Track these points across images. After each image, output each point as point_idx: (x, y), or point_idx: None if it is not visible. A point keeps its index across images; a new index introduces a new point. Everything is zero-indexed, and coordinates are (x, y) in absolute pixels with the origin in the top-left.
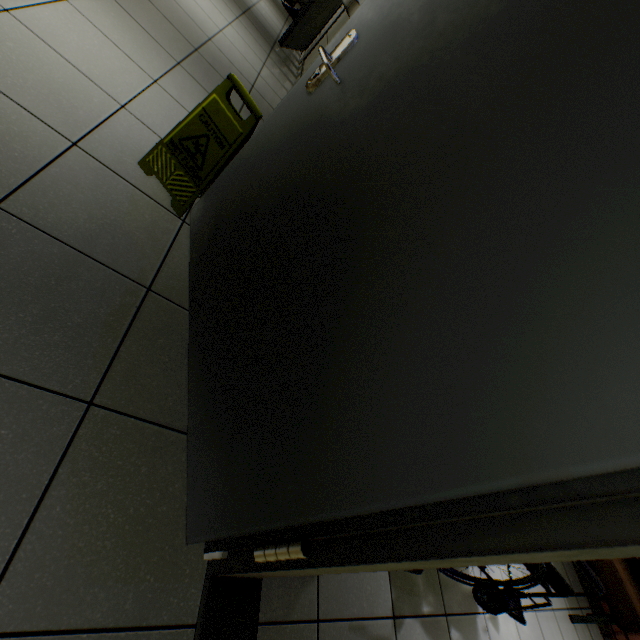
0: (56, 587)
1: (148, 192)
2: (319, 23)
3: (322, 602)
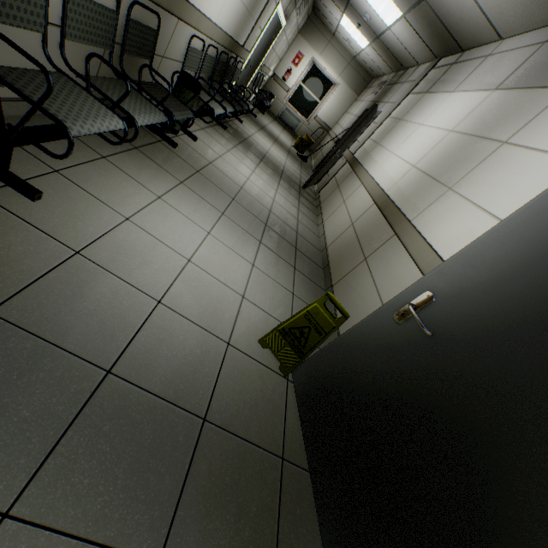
0: None
1: (266, 363)
2: (327, 168)
3: None
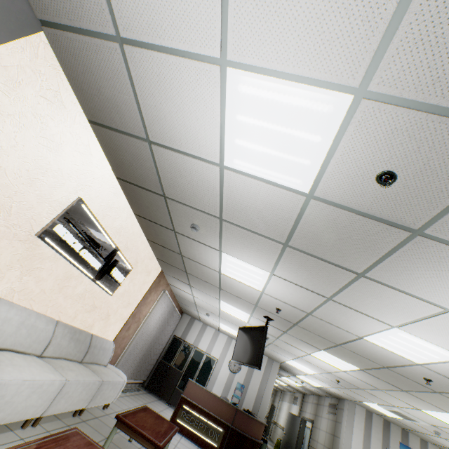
0: None
1: None
2: (269, 427)
3: None
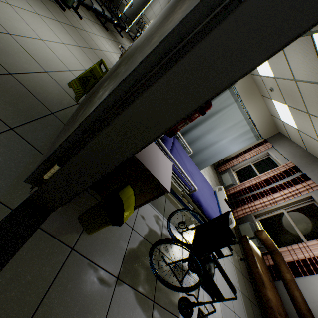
0: None
1: (67, 92)
2: None
3: (78, 244)
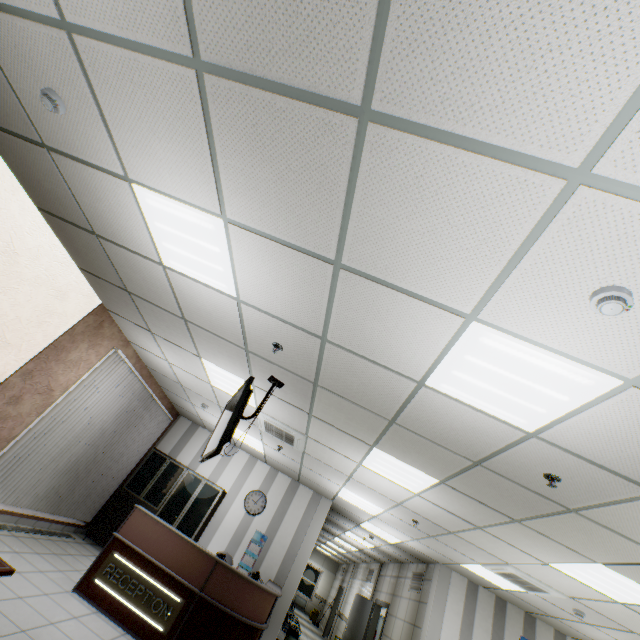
0: None
1: None
2: (331, 622)
3: None
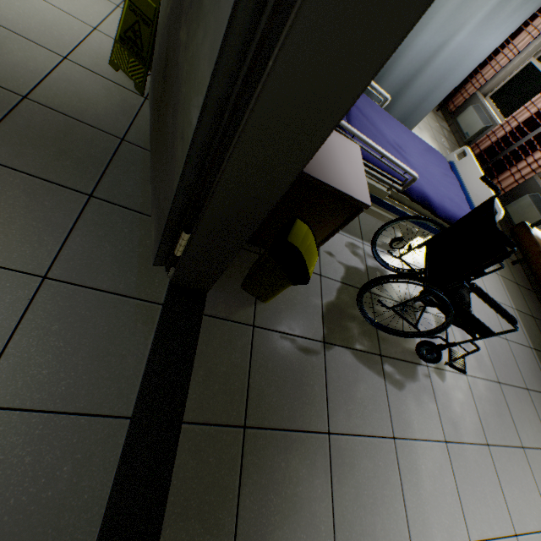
0: (82, 270)
1: (118, 82)
2: None
3: (258, 318)
